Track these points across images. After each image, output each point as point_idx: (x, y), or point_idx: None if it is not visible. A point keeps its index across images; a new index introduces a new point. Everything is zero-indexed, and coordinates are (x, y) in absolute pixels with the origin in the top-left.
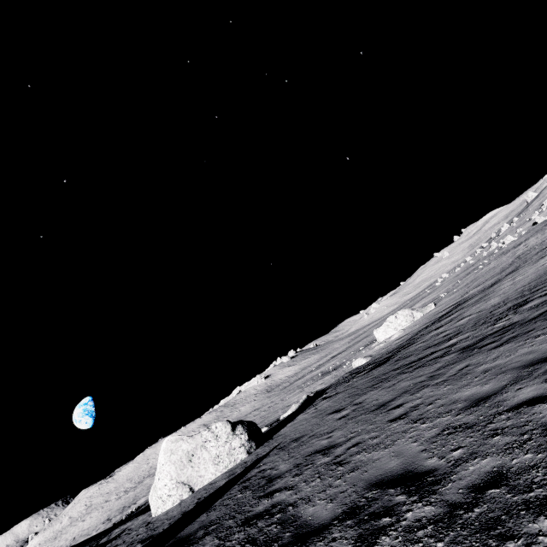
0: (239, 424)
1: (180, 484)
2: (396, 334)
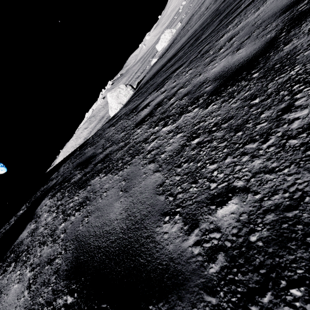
0: (127, 84)
1: (119, 103)
2: (166, 44)
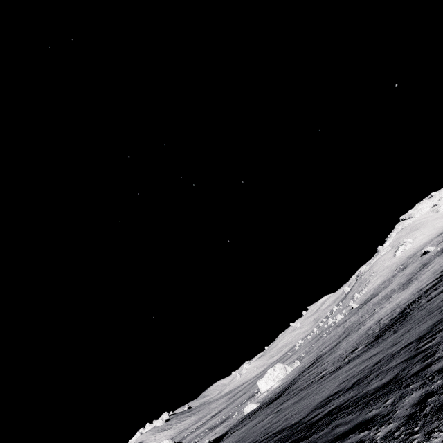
0: None
1: None
2: (276, 384)
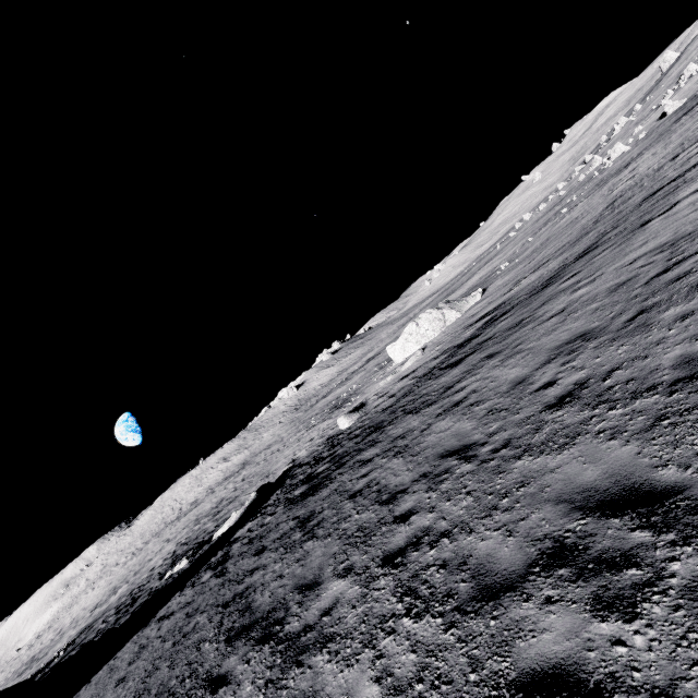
0: None
1: None
2: (409, 361)
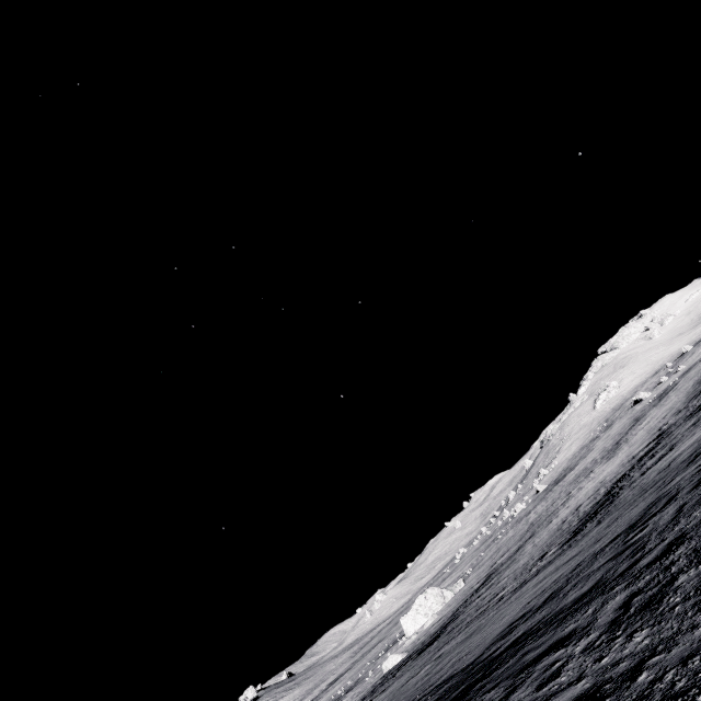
0: None
1: None
2: (429, 619)
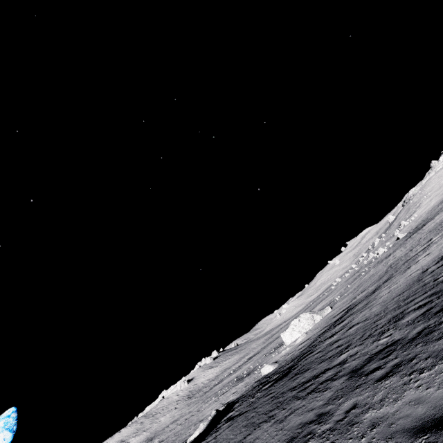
0: None
1: None
2: (299, 338)
